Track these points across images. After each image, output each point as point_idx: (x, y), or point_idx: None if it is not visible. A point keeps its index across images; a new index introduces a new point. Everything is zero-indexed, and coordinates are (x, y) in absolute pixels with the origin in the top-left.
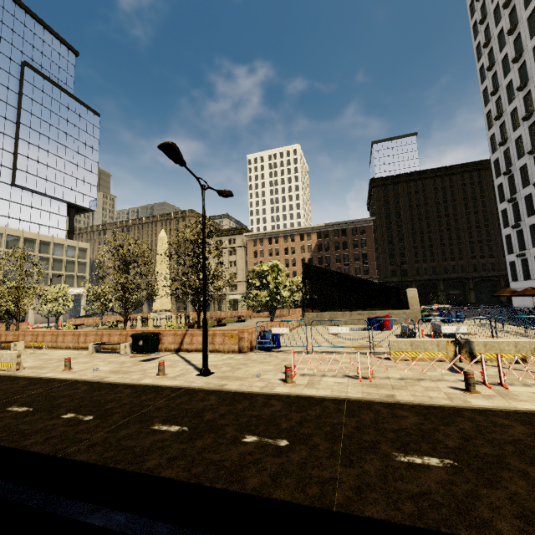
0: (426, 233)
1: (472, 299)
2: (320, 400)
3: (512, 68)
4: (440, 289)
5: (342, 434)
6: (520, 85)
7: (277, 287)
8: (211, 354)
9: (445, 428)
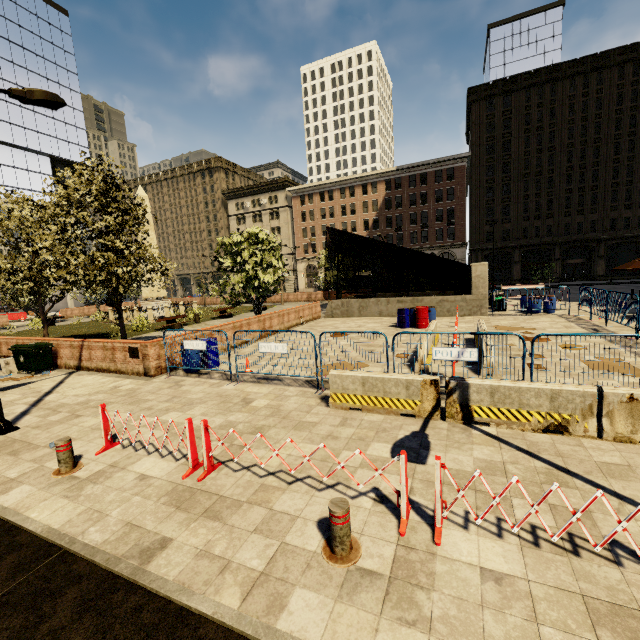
0: (546, 174)
1: (600, 271)
2: (13, 547)
3: None
4: (555, 258)
5: None
6: None
7: (254, 269)
8: (109, 376)
9: None
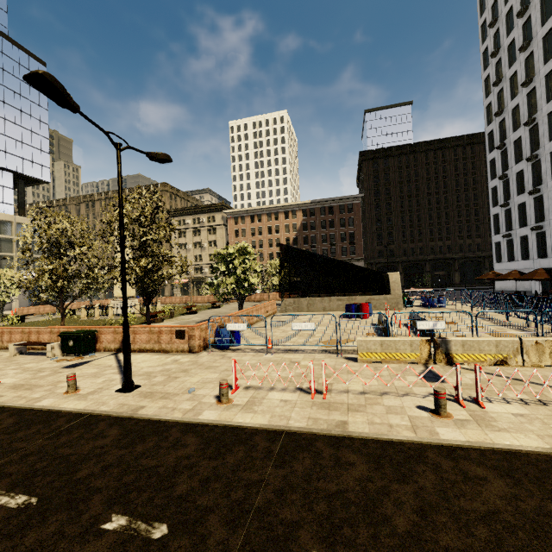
0: (415, 212)
1: (456, 280)
2: (251, 434)
3: (516, 25)
4: (426, 270)
5: (254, 506)
6: (523, 45)
7: (244, 273)
8: (156, 354)
9: (400, 488)
